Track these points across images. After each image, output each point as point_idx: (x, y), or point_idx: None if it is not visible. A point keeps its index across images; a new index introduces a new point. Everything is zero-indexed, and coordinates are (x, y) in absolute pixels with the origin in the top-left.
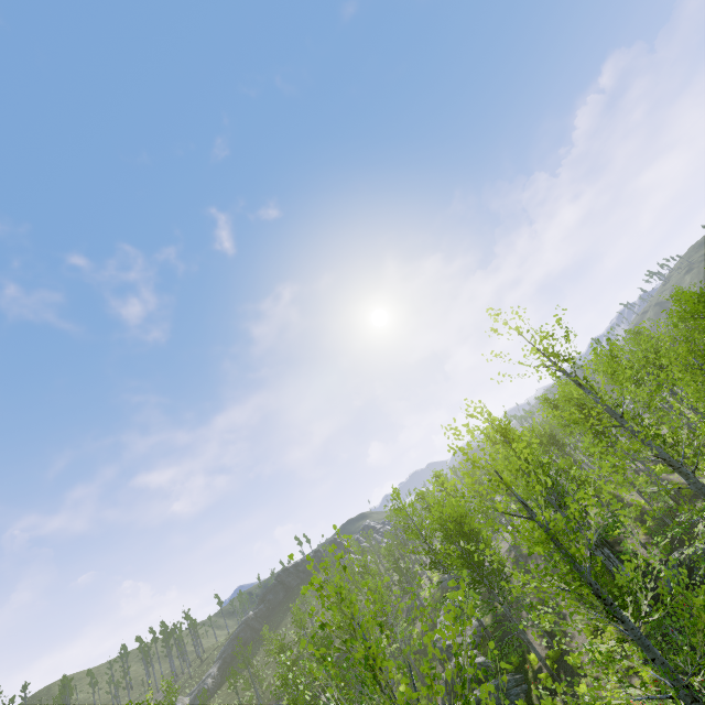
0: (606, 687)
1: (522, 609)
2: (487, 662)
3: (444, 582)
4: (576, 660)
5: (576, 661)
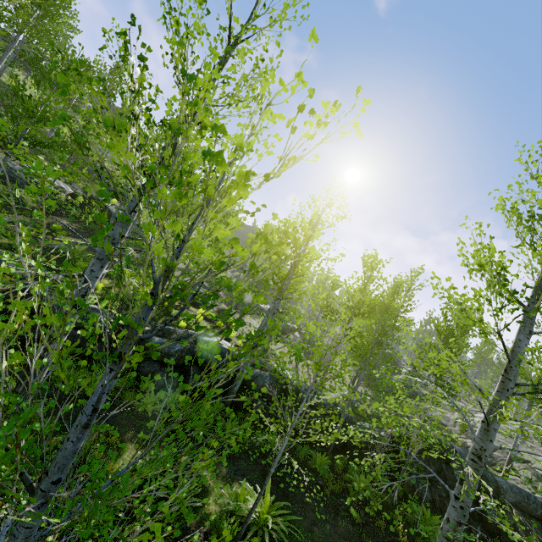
0: None
1: None
2: None
3: None
4: None
5: None
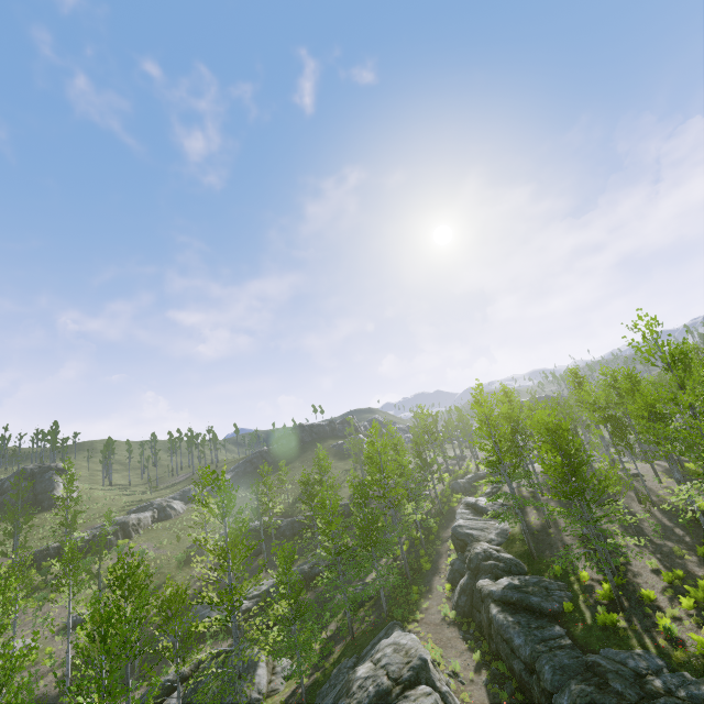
0: (695, 630)
1: (564, 533)
2: (517, 560)
3: (456, 485)
4: (650, 595)
5: (649, 596)
